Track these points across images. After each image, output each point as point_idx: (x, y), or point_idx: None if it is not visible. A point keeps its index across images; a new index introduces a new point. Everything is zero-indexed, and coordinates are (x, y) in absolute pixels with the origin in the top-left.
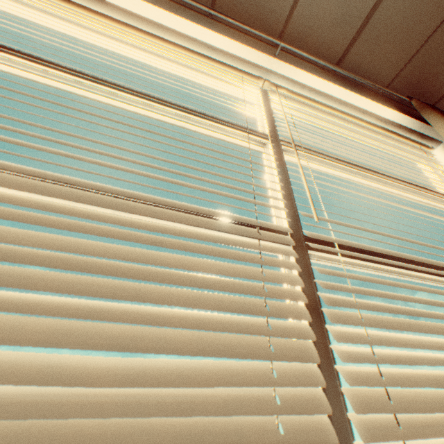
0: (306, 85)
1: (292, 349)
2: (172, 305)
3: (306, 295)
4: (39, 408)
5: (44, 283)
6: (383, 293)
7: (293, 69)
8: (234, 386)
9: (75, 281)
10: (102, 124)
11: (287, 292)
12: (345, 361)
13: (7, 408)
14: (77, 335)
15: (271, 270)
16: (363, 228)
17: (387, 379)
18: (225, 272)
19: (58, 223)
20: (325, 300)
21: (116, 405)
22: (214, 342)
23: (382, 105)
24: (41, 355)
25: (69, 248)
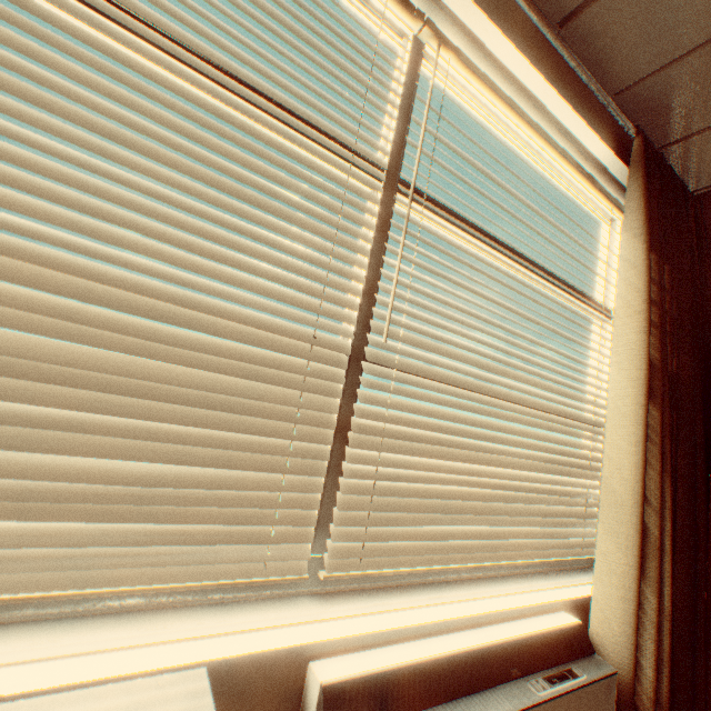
0: (494, 56)
1: (306, 466)
2: (204, 428)
3: (341, 417)
4: (97, 497)
5: (81, 403)
6: (417, 421)
7: (481, 16)
8: (248, 490)
9: (110, 401)
10: (119, 155)
11: (320, 418)
12: (347, 477)
13: (74, 496)
14: (118, 449)
15: (312, 393)
16: (438, 349)
17: (377, 490)
18: (262, 397)
19: (83, 336)
20: (355, 427)
21: (155, 497)
22: (238, 458)
23: (595, 130)
24: (90, 460)
25: (100, 367)
